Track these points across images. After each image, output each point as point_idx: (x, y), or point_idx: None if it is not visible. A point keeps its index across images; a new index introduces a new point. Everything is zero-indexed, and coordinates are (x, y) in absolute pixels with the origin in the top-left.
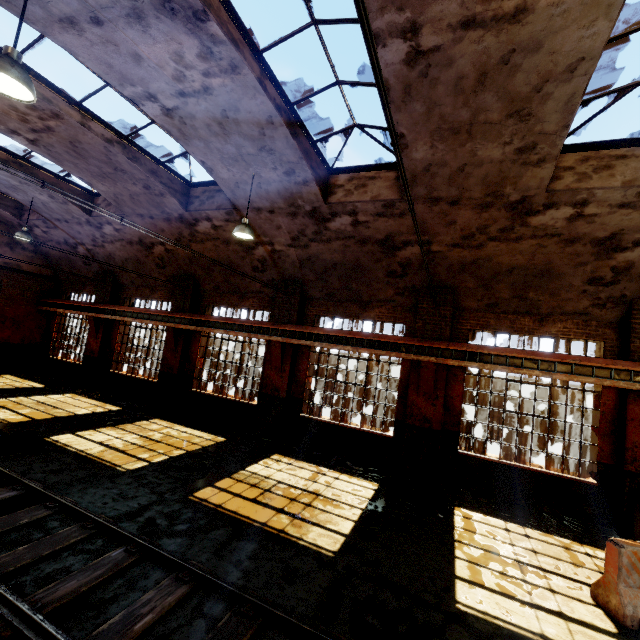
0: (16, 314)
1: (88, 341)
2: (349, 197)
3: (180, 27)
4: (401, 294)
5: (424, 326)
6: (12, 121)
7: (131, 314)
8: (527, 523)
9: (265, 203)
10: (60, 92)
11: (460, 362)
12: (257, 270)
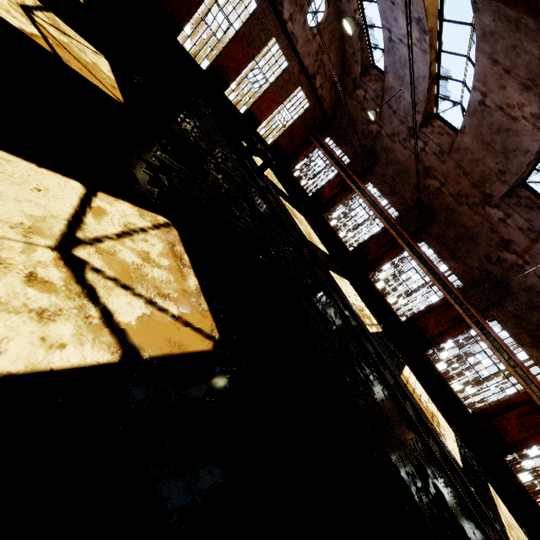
0: (297, 132)
1: (325, 186)
2: None
3: None
4: None
5: None
6: (499, 97)
7: (370, 200)
8: (516, 521)
9: None
10: None
11: None
12: (488, 258)
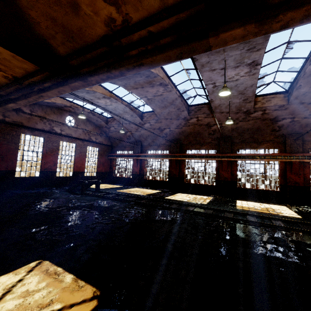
0: (103, 160)
1: (133, 168)
2: (263, 105)
3: (247, 67)
4: (277, 137)
5: (290, 148)
6: (150, 94)
7: (153, 156)
8: None
9: (227, 110)
10: (173, 84)
11: (310, 160)
12: (210, 134)
